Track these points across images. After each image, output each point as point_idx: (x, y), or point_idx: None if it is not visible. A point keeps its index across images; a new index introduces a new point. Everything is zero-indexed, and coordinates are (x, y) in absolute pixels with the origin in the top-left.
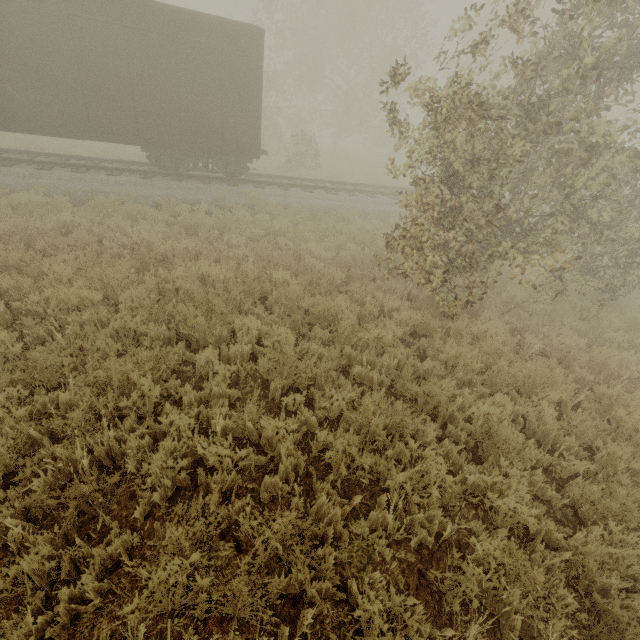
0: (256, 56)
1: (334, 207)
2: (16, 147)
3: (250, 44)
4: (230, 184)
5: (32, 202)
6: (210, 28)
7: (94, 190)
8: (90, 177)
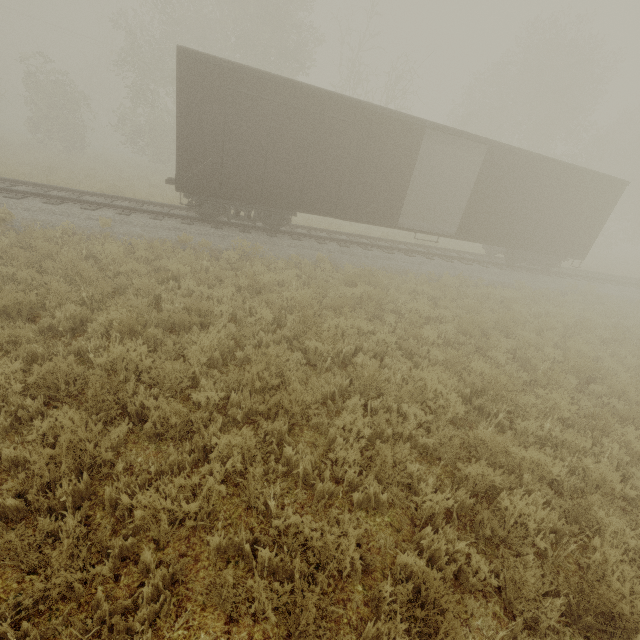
0: (616, 197)
1: (623, 297)
2: (356, 231)
3: (617, 190)
4: (548, 275)
5: (514, 295)
6: (601, 181)
7: (501, 281)
8: (480, 269)
